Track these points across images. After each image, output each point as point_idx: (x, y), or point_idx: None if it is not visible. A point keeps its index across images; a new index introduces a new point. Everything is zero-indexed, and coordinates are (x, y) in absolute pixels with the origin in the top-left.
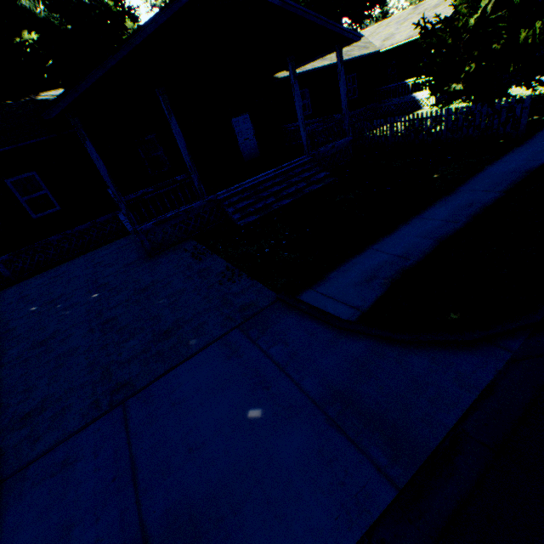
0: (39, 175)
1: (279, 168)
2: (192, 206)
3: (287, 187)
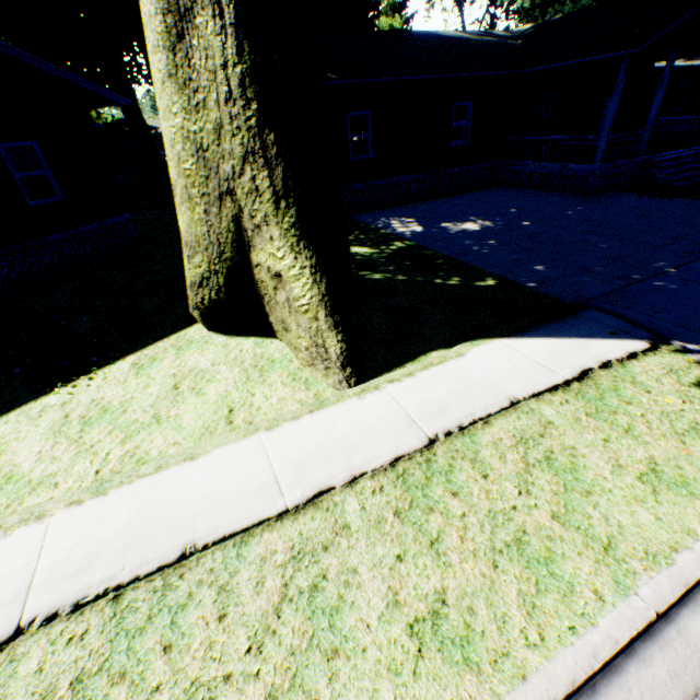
0: (472, 107)
1: (692, 150)
2: (634, 161)
3: (693, 169)
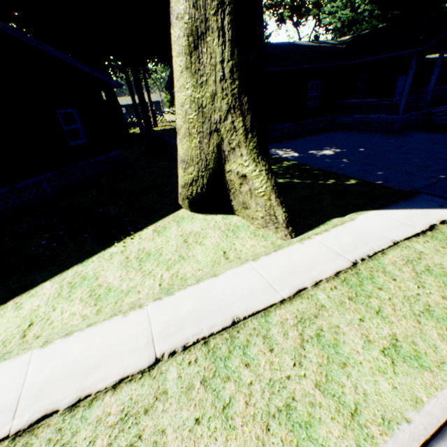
0: (320, 84)
1: None
2: (422, 112)
3: None
